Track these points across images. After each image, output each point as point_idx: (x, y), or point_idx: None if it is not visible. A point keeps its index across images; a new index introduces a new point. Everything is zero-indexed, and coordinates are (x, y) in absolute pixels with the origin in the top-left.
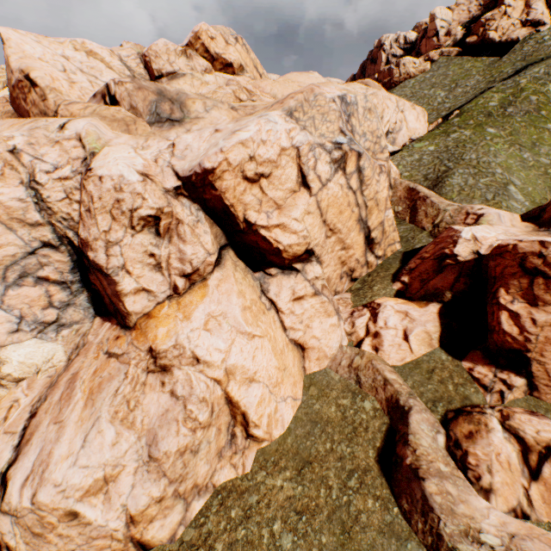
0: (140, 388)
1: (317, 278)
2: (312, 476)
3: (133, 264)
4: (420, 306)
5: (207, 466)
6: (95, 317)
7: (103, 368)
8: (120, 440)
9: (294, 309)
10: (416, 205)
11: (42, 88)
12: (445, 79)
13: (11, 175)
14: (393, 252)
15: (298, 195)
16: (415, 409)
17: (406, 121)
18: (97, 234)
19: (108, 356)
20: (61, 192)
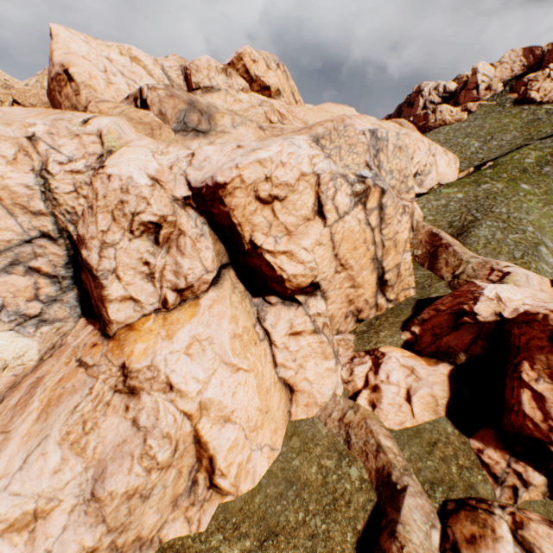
0: (102, 408)
1: (319, 314)
2: (275, 552)
3: (124, 270)
4: (429, 363)
5: (156, 515)
6: (80, 317)
7: (69, 378)
8: (64, 467)
9: (289, 344)
10: (437, 251)
11: (78, 83)
12: (481, 130)
13: (24, 160)
14: (406, 297)
15: (311, 223)
16: (409, 490)
17: (437, 165)
18: (95, 233)
19: (79, 365)
20: (70, 185)
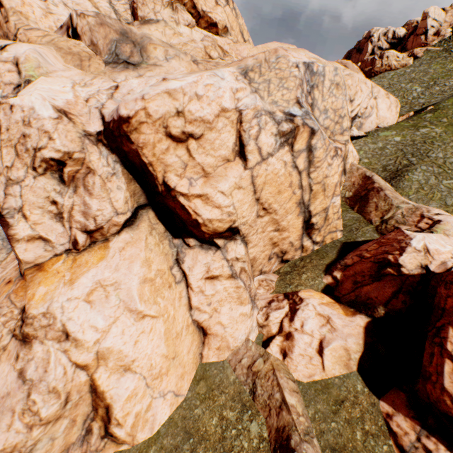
0: None
1: (237, 259)
2: None
3: (31, 209)
4: (346, 312)
5: None
6: None
7: None
8: None
9: (205, 288)
10: (368, 195)
11: (6, 9)
12: (425, 76)
13: None
14: (332, 239)
15: (231, 165)
16: None
17: (377, 109)
18: (1, 168)
19: None
20: None
